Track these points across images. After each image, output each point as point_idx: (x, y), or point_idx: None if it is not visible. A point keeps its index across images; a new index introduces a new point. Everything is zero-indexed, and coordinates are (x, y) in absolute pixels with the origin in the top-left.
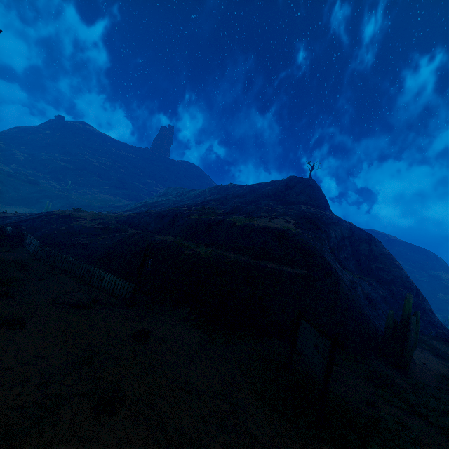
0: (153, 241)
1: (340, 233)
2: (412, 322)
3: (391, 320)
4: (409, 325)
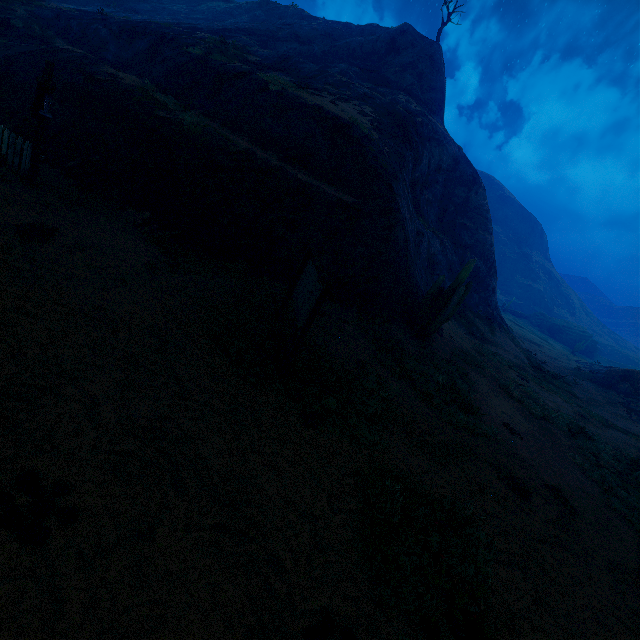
0: (93, 74)
1: (438, 160)
2: (458, 293)
3: (437, 287)
4: (453, 295)
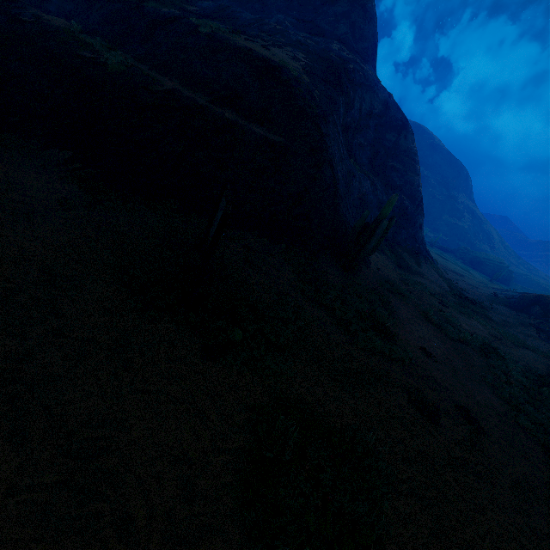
0: (16, 15)
1: (369, 106)
2: (381, 226)
3: (362, 221)
4: (377, 229)
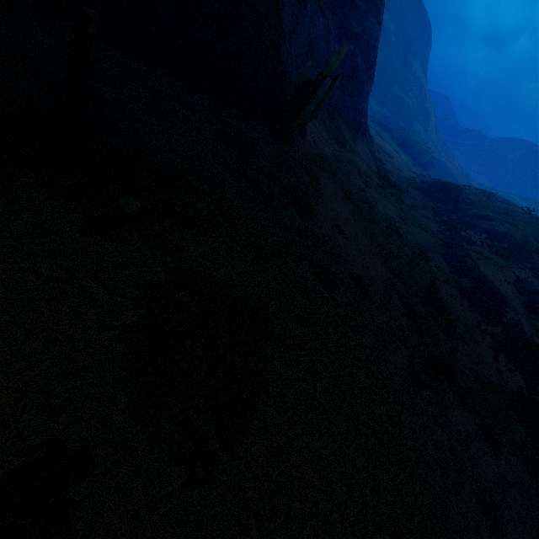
0: None
1: None
2: (323, 86)
3: (303, 76)
4: (318, 89)
